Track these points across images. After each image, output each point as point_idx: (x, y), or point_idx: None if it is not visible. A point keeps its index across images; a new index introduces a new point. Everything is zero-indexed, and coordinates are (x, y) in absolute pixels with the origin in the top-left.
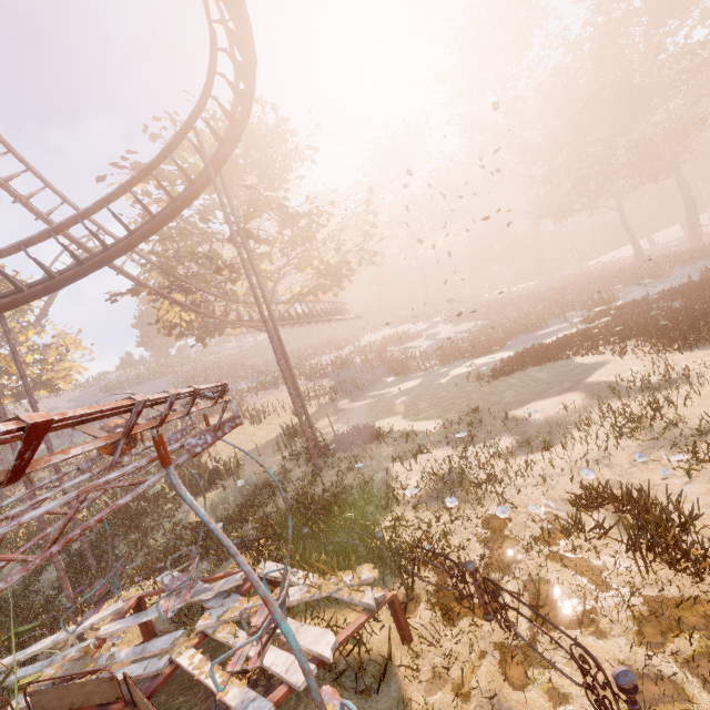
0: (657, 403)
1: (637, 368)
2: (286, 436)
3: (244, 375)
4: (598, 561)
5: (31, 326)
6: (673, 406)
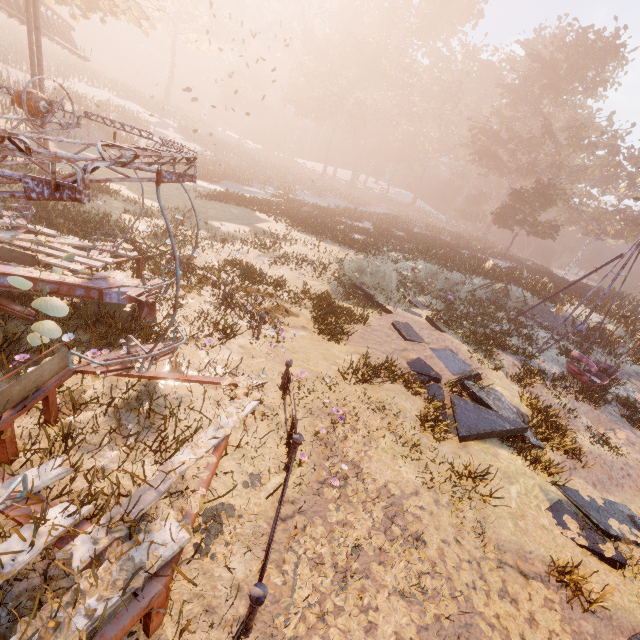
0: (276, 243)
1: (279, 230)
2: None
3: None
4: (227, 277)
5: None
6: (280, 246)
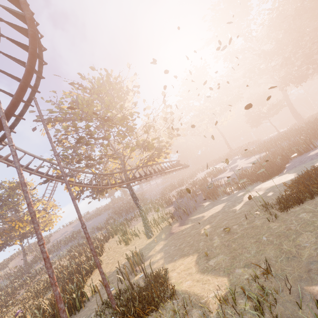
0: None
1: None
2: (102, 283)
3: None
4: None
5: (36, 201)
6: None
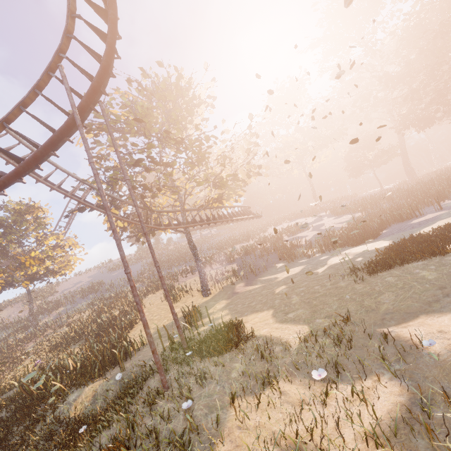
0: None
1: None
2: (166, 329)
3: (185, 260)
4: None
5: (50, 234)
6: None
